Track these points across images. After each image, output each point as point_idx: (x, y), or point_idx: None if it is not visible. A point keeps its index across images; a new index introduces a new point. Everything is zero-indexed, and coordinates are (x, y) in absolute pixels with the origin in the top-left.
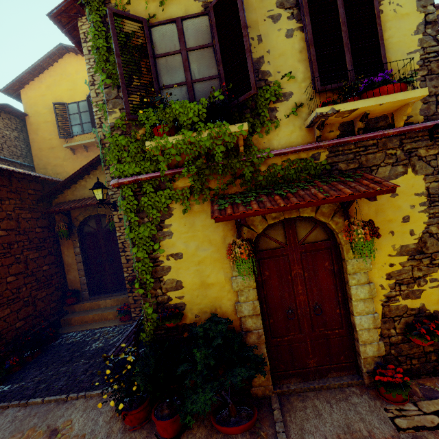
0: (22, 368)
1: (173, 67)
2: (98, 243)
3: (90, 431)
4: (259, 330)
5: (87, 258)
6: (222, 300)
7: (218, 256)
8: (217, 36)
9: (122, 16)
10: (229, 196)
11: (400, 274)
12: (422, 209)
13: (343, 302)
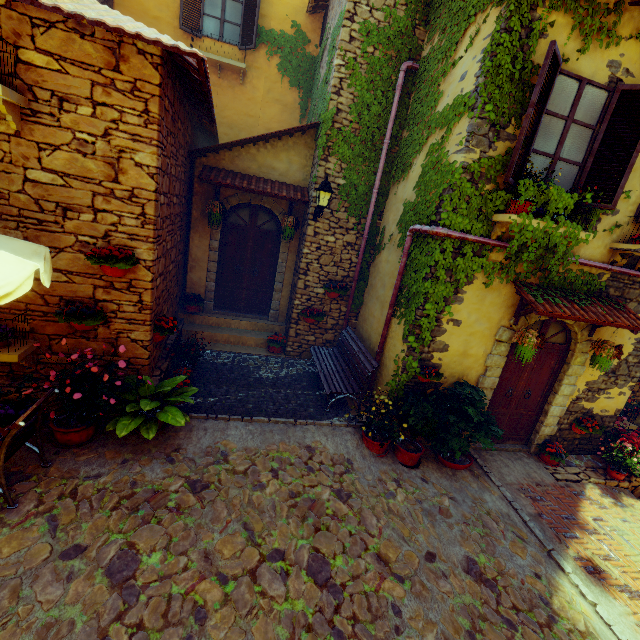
0: (192, 382)
1: (551, 132)
2: (245, 244)
3: (346, 452)
4: (487, 400)
5: (222, 259)
6: (471, 371)
7: (488, 333)
8: (606, 125)
9: (554, 54)
10: (533, 288)
11: (593, 384)
12: (633, 342)
13: (546, 394)
